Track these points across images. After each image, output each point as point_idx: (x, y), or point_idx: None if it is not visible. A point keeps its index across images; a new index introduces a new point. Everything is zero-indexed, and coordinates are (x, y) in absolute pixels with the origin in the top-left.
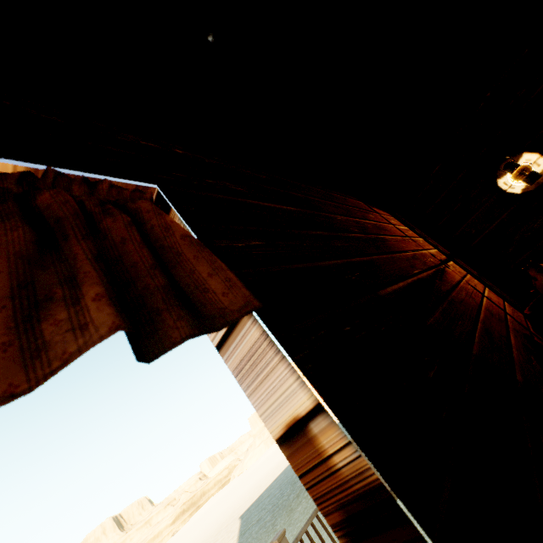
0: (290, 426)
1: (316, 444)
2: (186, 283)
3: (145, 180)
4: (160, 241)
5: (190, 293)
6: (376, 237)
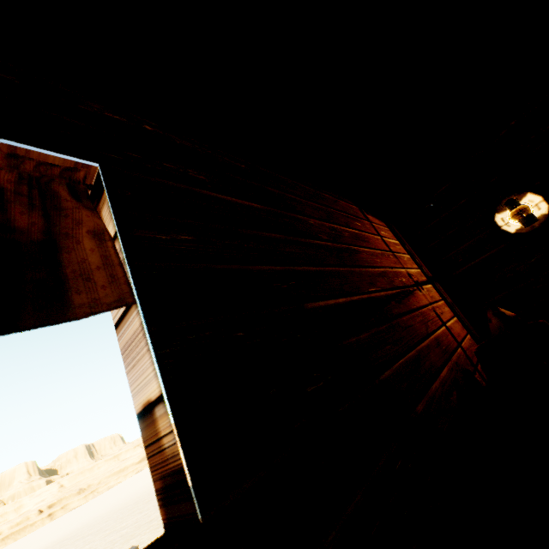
0: (145, 406)
1: (156, 425)
2: (72, 269)
3: (88, 157)
4: (66, 225)
5: (72, 279)
6: (347, 247)
